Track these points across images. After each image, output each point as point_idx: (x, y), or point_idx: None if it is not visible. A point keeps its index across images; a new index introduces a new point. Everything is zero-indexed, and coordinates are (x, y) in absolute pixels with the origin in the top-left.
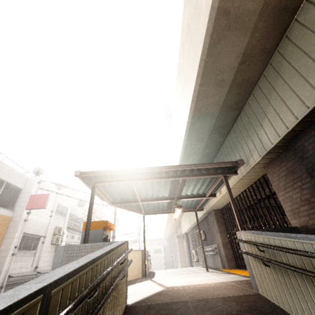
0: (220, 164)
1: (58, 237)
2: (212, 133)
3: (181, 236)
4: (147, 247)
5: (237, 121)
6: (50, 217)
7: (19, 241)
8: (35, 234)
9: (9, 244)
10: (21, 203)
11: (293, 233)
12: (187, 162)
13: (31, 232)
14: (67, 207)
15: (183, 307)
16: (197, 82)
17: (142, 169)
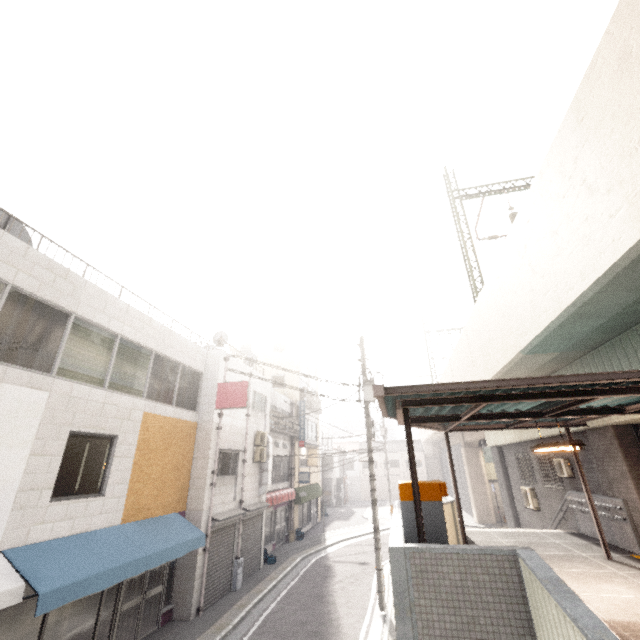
0: None
1: (262, 450)
2: None
3: (473, 443)
4: (392, 456)
5: None
6: (247, 417)
7: (216, 464)
8: (231, 447)
9: (203, 468)
10: (206, 397)
11: None
12: (566, 329)
13: (227, 445)
14: (265, 396)
15: None
16: None
17: (521, 381)
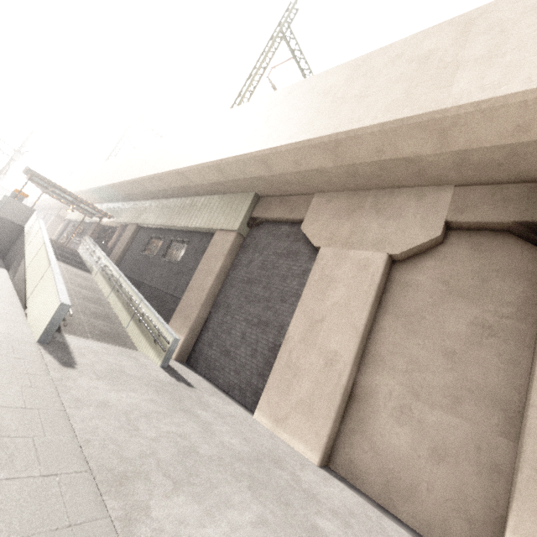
0: (104, 212)
1: None
2: (117, 196)
3: (63, 217)
4: None
5: (129, 202)
6: None
7: None
8: None
9: None
10: None
11: (105, 247)
12: (99, 192)
13: None
14: None
15: (50, 239)
16: (114, 184)
17: (65, 190)
